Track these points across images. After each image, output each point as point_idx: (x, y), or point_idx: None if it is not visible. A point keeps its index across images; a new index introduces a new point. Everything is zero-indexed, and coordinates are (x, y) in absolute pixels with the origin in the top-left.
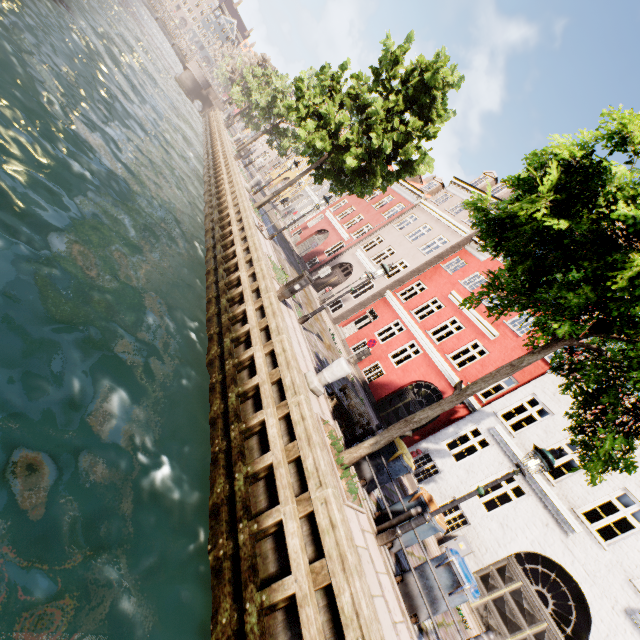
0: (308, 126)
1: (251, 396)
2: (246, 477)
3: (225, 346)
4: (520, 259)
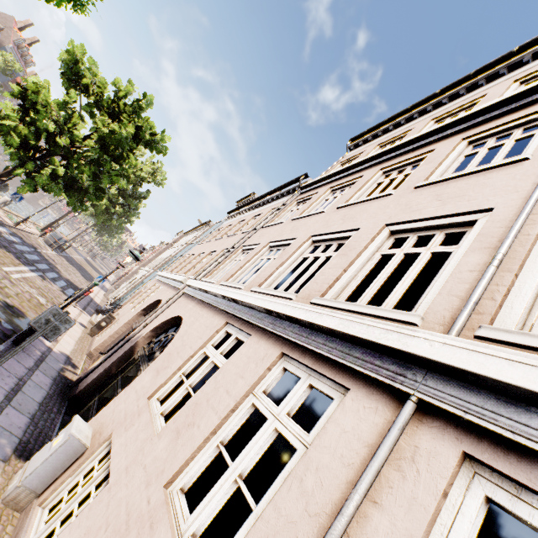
0: None
1: None
2: None
3: None
4: None
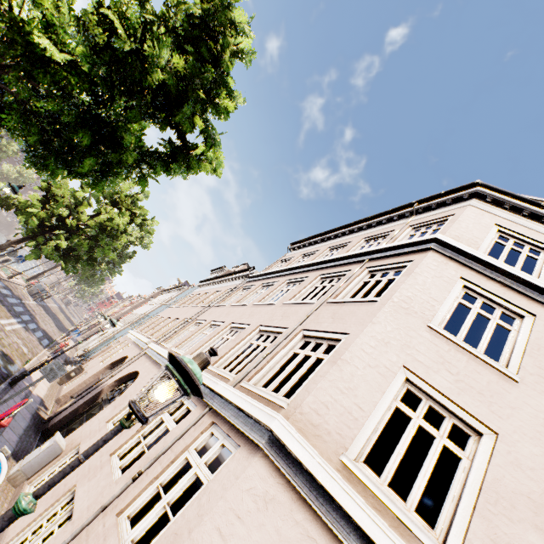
0: None
1: None
2: None
3: None
4: None
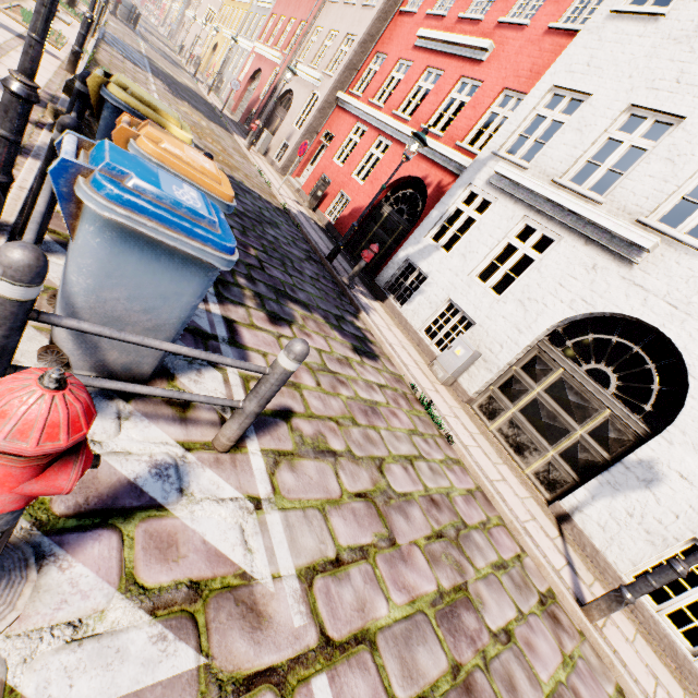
0: None
1: None
2: None
3: None
4: None
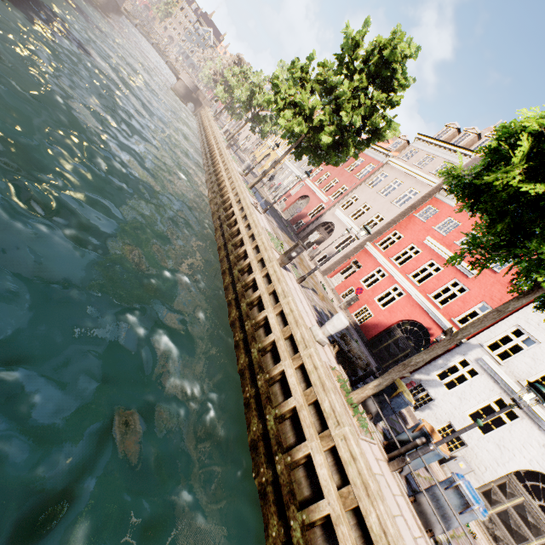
0: (286, 115)
1: (269, 350)
2: (275, 418)
3: (242, 310)
4: (497, 218)
